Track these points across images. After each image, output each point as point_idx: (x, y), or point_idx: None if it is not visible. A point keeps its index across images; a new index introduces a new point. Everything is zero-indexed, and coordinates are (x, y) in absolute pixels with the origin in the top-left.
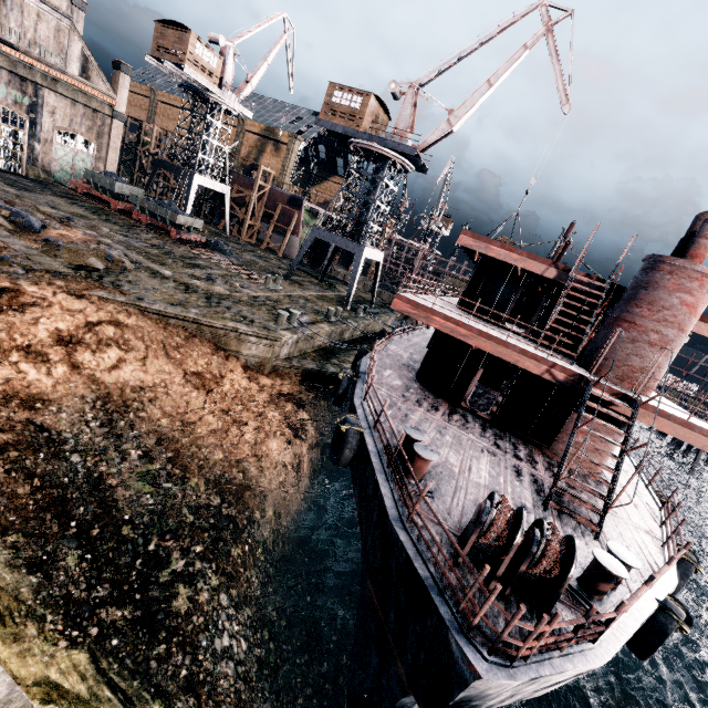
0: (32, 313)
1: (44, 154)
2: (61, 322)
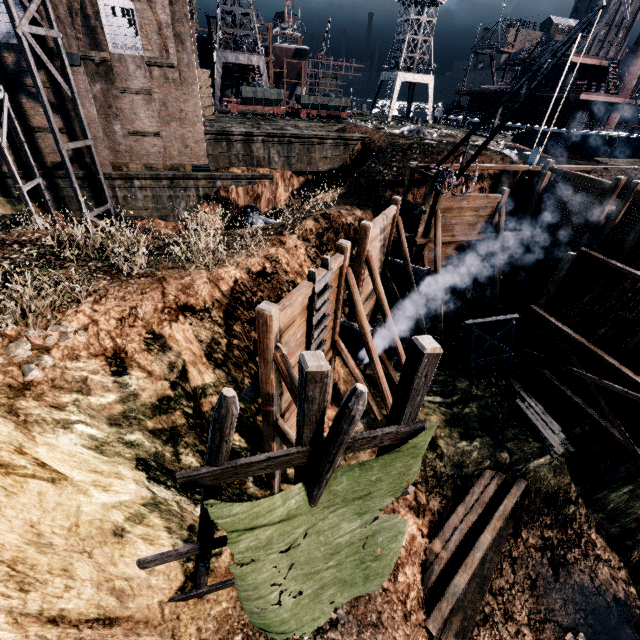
0: None
1: None
2: None
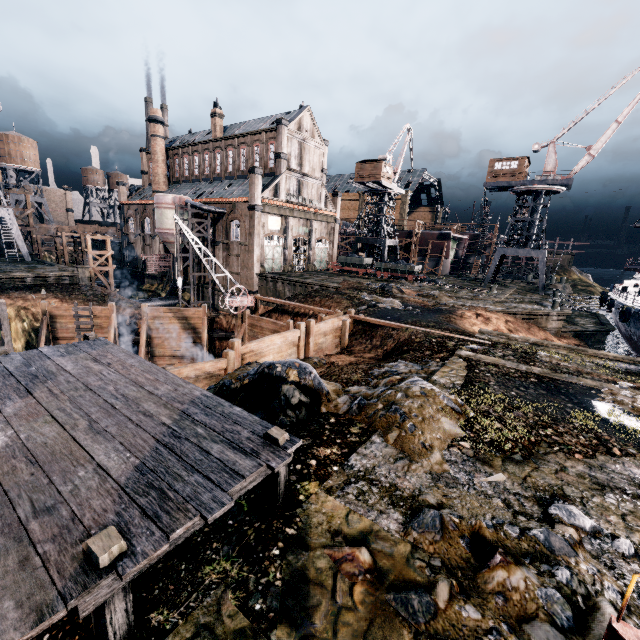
0: (493, 321)
1: (312, 255)
2: (501, 323)
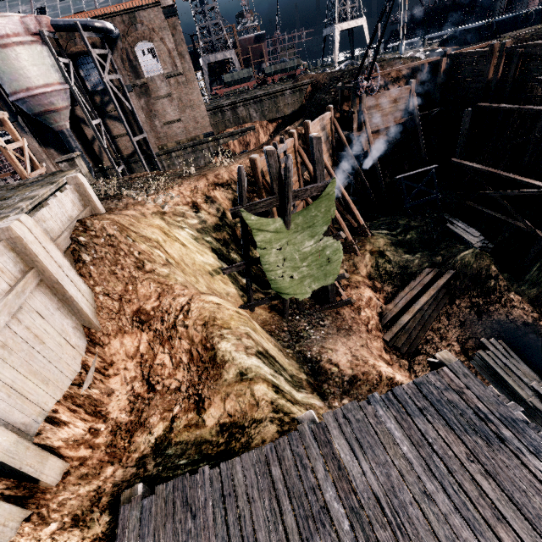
0: None
1: None
2: None
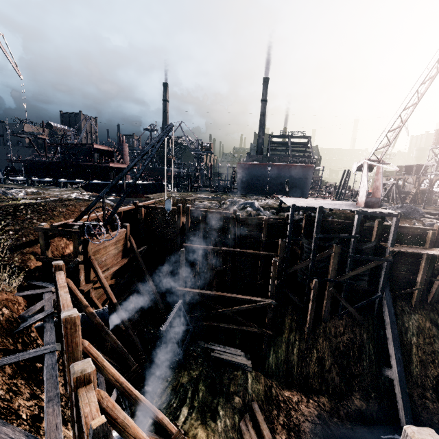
0: None
1: None
2: None
